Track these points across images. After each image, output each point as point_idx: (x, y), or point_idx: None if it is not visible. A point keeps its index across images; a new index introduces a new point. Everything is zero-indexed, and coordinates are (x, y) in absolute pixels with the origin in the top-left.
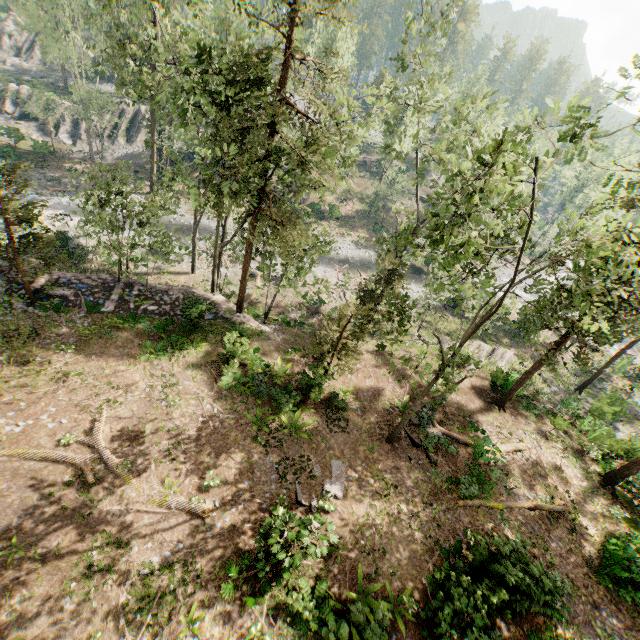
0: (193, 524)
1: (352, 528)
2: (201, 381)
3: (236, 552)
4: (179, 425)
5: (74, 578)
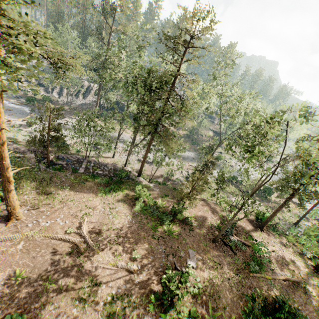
0: (129, 276)
1: (202, 283)
2: (126, 207)
3: (150, 291)
4: (118, 227)
5: (77, 299)
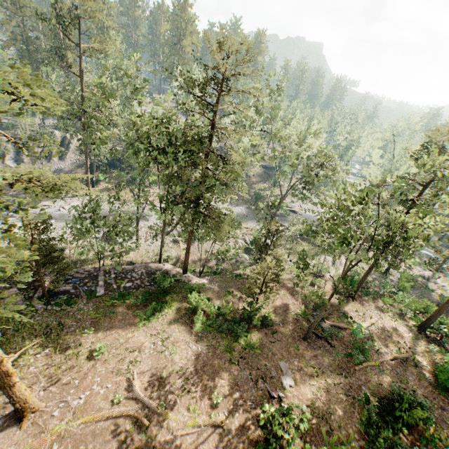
0: (218, 432)
1: (307, 404)
2: (182, 330)
3: (250, 442)
4: (182, 366)
5: None
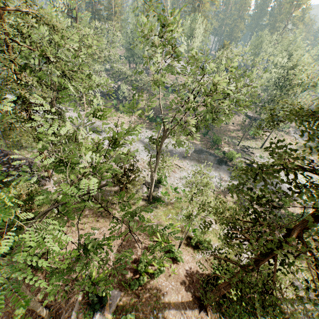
0: None
1: None
2: None
3: None
4: None
5: None
